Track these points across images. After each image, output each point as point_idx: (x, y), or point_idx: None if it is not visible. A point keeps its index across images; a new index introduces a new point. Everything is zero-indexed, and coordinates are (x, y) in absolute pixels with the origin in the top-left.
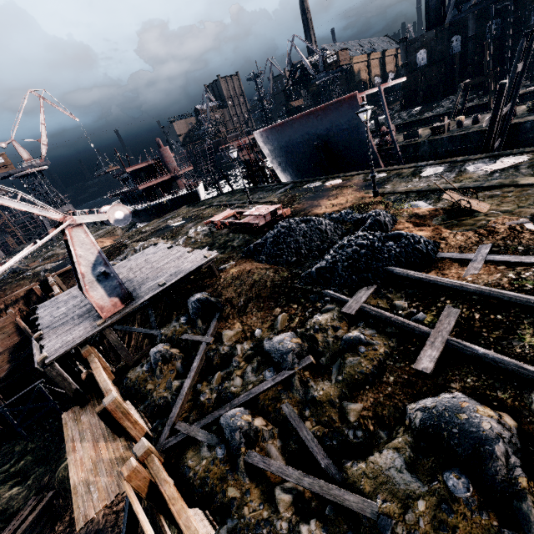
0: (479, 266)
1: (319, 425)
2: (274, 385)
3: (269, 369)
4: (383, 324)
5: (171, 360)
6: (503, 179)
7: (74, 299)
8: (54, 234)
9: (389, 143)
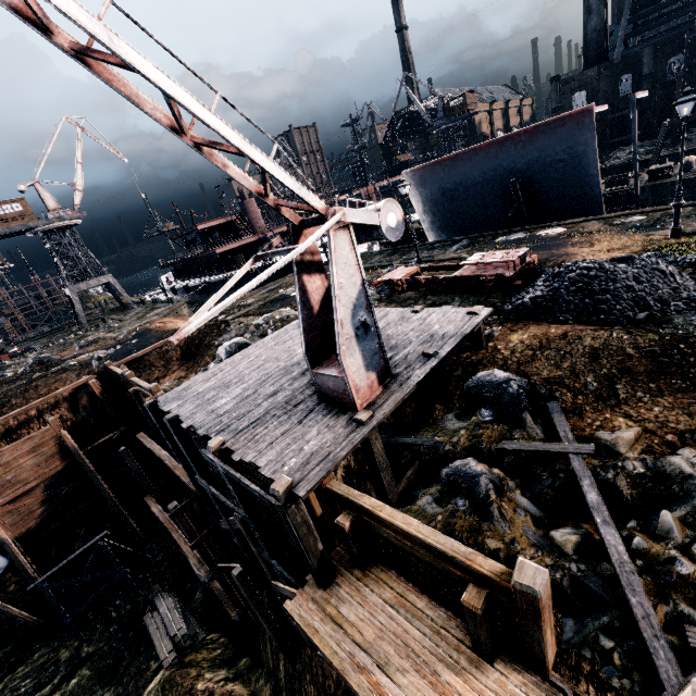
0: None
1: None
2: None
3: None
4: None
5: (503, 491)
6: None
7: (234, 387)
8: (320, 233)
9: None
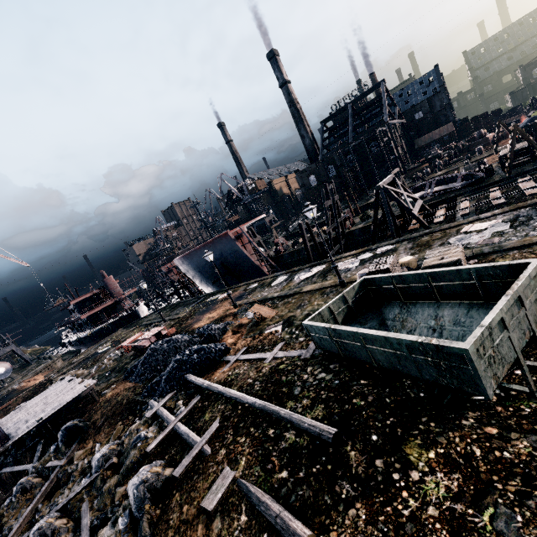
0: (229, 365)
1: (97, 511)
2: (84, 488)
3: (86, 476)
4: (163, 421)
5: (31, 490)
6: (298, 288)
7: None
8: None
9: (282, 251)
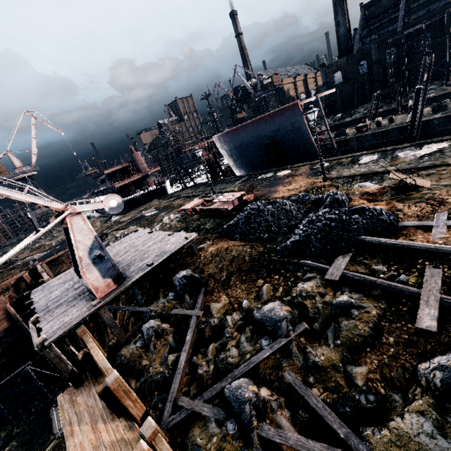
0: (443, 231)
1: (326, 392)
2: (273, 353)
3: (264, 337)
4: (368, 288)
5: (163, 335)
6: (434, 161)
7: (66, 283)
8: (56, 221)
9: (323, 141)
